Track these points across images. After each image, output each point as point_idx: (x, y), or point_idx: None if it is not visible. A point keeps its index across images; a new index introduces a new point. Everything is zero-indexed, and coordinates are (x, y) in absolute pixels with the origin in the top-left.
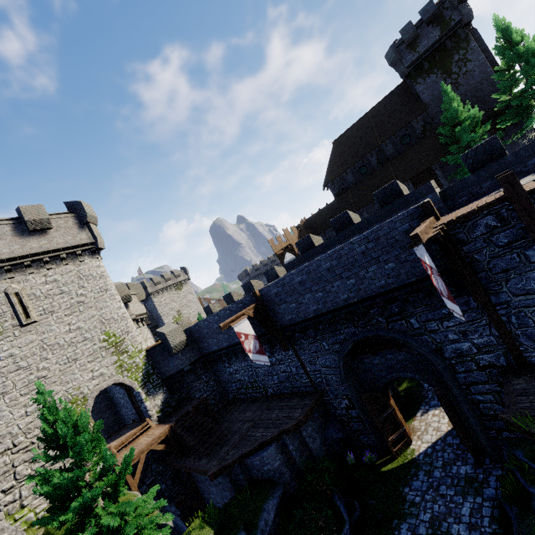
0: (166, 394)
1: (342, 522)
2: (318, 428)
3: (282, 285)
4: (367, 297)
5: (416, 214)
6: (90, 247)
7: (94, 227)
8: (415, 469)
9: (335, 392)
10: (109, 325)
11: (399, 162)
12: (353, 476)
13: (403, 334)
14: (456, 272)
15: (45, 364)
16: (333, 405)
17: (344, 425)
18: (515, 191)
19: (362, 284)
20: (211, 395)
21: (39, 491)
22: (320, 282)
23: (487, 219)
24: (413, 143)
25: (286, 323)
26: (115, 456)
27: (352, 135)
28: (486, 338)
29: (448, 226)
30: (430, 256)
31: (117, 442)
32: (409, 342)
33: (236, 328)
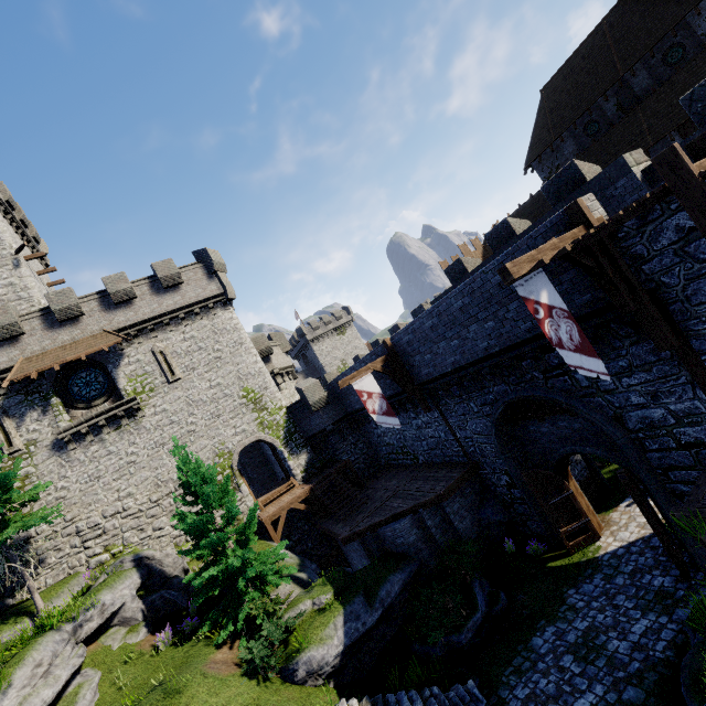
0: (311, 455)
1: (474, 609)
2: (469, 506)
3: (412, 331)
4: (510, 345)
5: (563, 223)
6: (221, 299)
7: (223, 276)
8: (591, 570)
9: (492, 465)
10: (247, 381)
11: (658, 101)
12: (509, 566)
13: (567, 395)
14: (620, 308)
15: (193, 419)
16: (491, 481)
17: (507, 506)
18: (679, 176)
19: (503, 328)
20: (359, 459)
21: (178, 528)
22: (454, 326)
23: (678, 218)
24: (689, 57)
25: (423, 379)
26: (261, 509)
27: (573, 71)
28: (688, 404)
29: (589, 242)
30: (589, 284)
31: (264, 497)
32: (574, 406)
33: (357, 385)
